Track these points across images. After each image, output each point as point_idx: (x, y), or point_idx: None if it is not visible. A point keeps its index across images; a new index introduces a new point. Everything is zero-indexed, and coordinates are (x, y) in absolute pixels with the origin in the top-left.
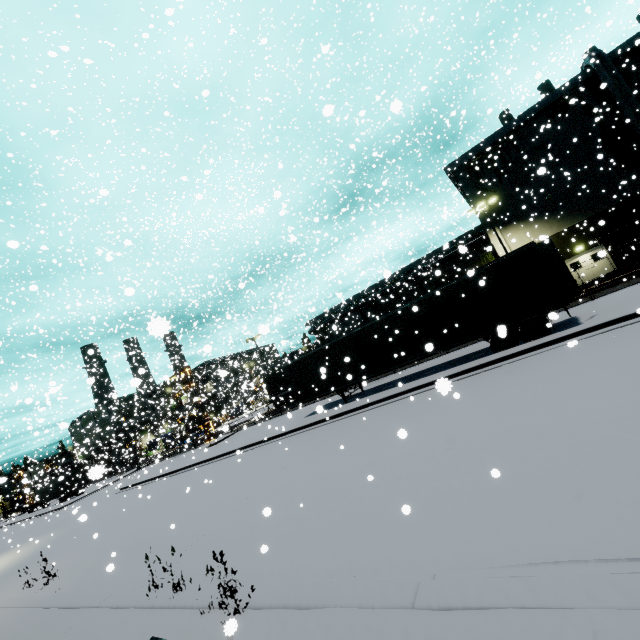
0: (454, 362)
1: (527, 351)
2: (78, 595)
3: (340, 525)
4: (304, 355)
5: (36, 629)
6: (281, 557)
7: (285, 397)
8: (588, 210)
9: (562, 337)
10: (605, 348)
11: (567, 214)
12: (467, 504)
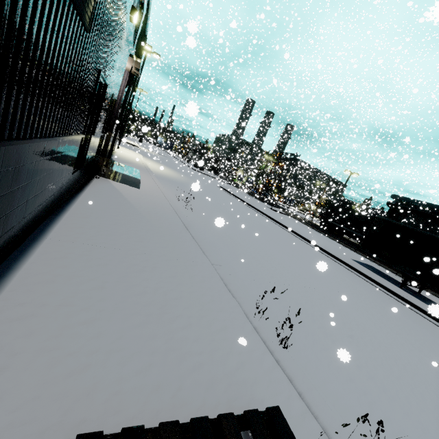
0: None
1: None
2: (201, 239)
3: None
4: (409, 226)
5: (178, 235)
6: (382, 437)
7: (332, 226)
8: None
9: None
10: None
11: None
12: None
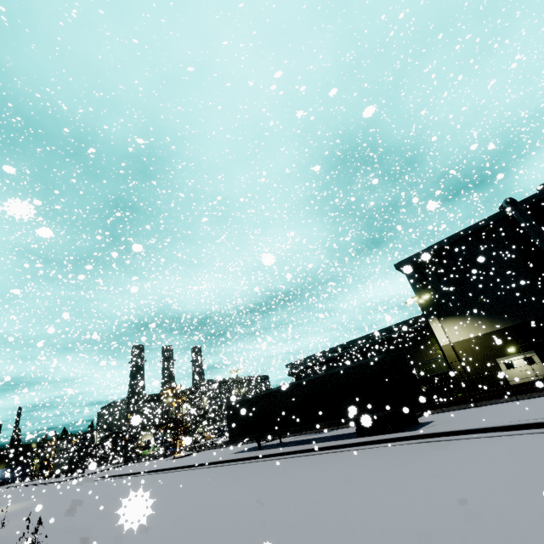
0: (340, 436)
1: (370, 443)
2: None
3: (127, 534)
4: (239, 400)
5: None
6: None
7: None
8: (517, 317)
9: (393, 438)
10: (387, 457)
11: (498, 317)
12: (171, 538)
